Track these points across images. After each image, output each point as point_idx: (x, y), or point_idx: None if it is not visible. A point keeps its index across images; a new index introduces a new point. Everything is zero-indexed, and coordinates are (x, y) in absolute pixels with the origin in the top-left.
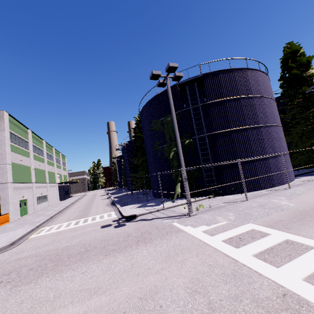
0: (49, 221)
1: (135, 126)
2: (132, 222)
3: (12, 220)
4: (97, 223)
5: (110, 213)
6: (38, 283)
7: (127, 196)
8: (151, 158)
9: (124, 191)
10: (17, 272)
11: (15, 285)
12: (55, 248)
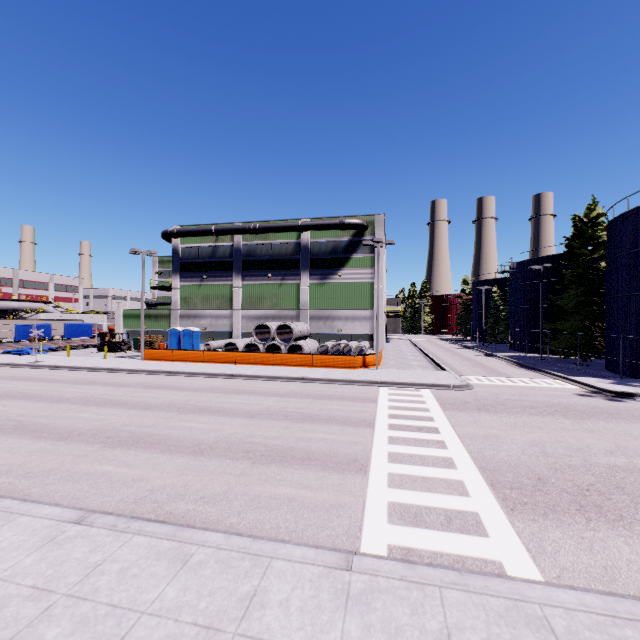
0: (451, 369)
1: (573, 233)
2: (634, 401)
3: (382, 356)
4: (556, 389)
5: (553, 381)
6: (596, 422)
7: (535, 361)
8: (633, 306)
9: (501, 349)
10: (541, 409)
11: (565, 417)
12: (546, 401)
